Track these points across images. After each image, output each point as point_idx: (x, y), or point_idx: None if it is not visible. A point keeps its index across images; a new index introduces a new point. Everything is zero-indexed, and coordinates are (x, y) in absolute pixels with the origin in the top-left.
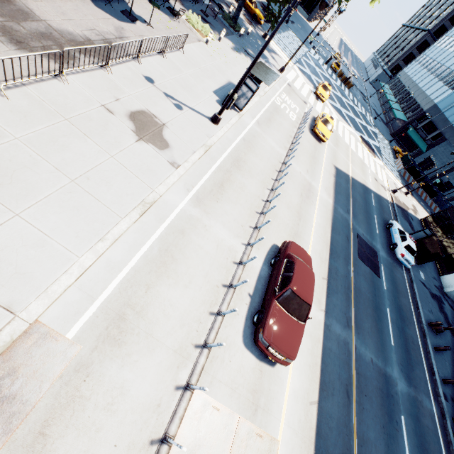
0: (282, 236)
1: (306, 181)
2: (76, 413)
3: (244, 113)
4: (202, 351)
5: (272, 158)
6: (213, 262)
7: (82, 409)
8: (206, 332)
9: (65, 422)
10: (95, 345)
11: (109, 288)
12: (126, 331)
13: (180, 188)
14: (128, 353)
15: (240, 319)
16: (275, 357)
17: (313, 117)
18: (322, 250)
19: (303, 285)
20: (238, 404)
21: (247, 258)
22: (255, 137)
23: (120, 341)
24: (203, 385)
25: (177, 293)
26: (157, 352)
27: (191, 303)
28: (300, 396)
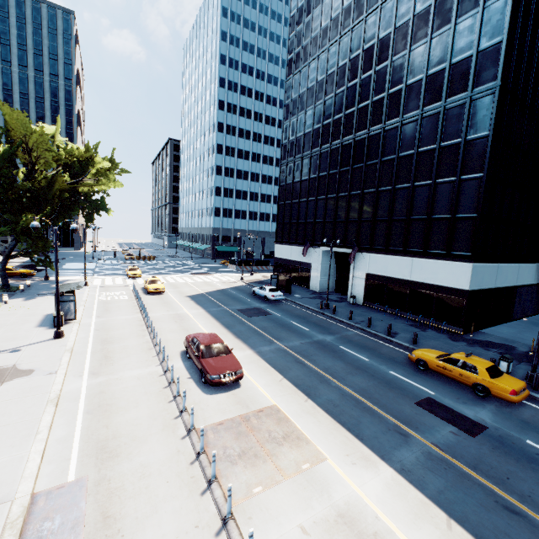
0: (183, 344)
1: (172, 315)
2: (122, 495)
3: (80, 319)
4: (182, 415)
5: (132, 323)
6: (144, 385)
7: (124, 491)
8: (176, 409)
9: (118, 503)
10: (97, 469)
11: (75, 447)
12: (115, 449)
13: (72, 379)
14: (128, 454)
15: (195, 389)
16: (231, 378)
17: (142, 287)
18: (220, 331)
19: (209, 339)
20: (233, 413)
21: (168, 367)
22: (106, 323)
23: (115, 455)
24: (200, 425)
25: (133, 413)
26: (150, 439)
27: (149, 409)
28: (271, 383)
